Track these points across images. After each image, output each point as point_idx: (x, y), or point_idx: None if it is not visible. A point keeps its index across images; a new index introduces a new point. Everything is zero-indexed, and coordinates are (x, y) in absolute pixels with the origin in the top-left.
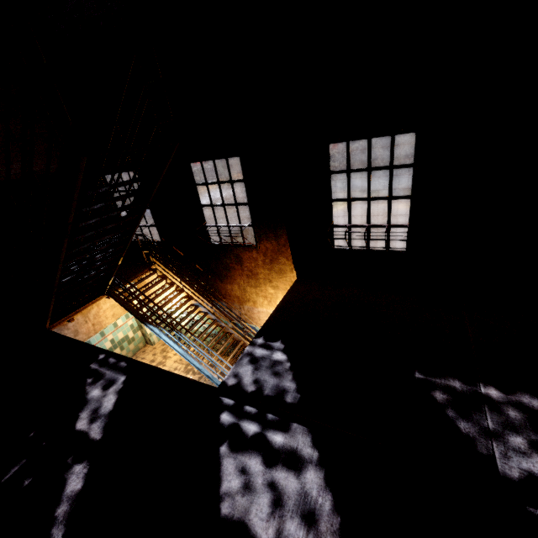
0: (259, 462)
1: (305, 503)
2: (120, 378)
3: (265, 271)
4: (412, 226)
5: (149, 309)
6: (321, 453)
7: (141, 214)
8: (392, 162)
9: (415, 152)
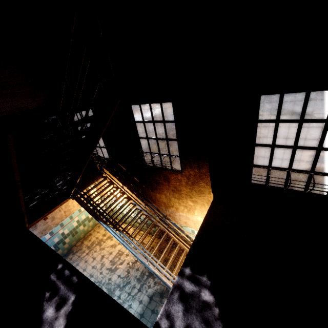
0: None
1: None
2: (71, 297)
3: (187, 189)
4: None
5: (99, 213)
6: None
7: (90, 153)
8: None
9: None
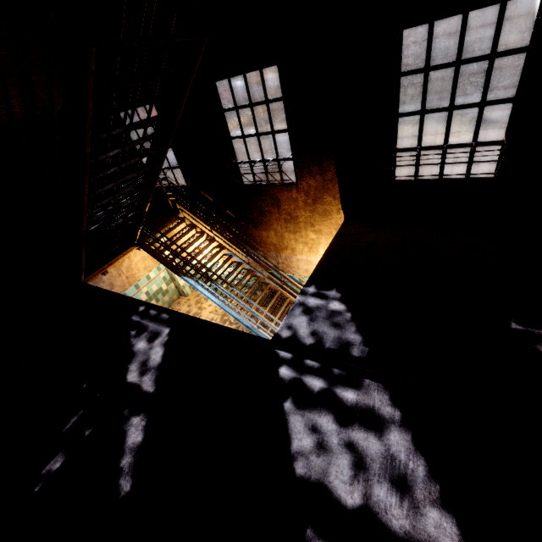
0: (331, 421)
1: (393, 467)
2: (164, 330)
3: (306, 213)
4: (508, 142)
5: (182, 260)
6: (404, 413)
7: (166, 147)
8: (495, 48)
9: (535, 26)
